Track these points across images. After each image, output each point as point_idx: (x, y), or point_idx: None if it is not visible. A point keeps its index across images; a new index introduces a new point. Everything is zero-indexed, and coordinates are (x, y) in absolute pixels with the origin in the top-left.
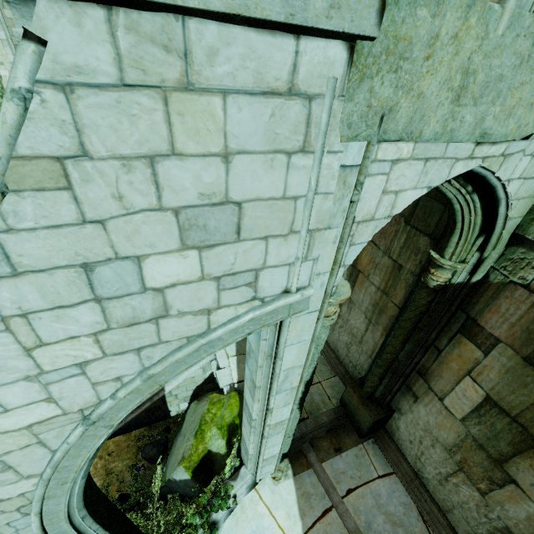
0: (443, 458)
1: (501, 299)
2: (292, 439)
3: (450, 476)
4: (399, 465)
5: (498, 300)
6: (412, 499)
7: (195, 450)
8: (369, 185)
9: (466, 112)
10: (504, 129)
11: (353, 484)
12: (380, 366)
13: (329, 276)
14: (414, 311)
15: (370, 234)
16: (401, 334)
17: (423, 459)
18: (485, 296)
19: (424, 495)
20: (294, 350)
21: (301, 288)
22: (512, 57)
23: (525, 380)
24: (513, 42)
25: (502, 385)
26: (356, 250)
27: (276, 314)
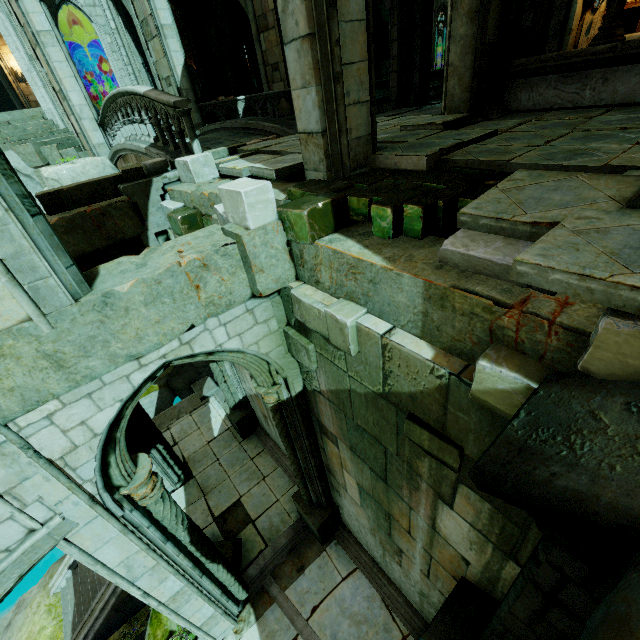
0: (374, 542)
1: (319, 404)
2: (244, 583)
3: (385, 557)
4: (360, 558)
5: (319, 405)
6: (375, 588)
7: (154, 639)
8: (39, 439)
9: (86, 363)
10: (150, 343)
11: (317, 600)
12: (296, 476)
13: (76, 496)
14: (278, 428)
15: (88, 453)
16: (286, 447)
17: (369, 546)
18: (313, 402)
19: (382, 580)
20: (108, 549)
21: (49, 519)
22: (87, 326)
23: (360, 467)
24: (74, 323)
25: (357, 473)
26: (88, 468)
27: (40, 548)
